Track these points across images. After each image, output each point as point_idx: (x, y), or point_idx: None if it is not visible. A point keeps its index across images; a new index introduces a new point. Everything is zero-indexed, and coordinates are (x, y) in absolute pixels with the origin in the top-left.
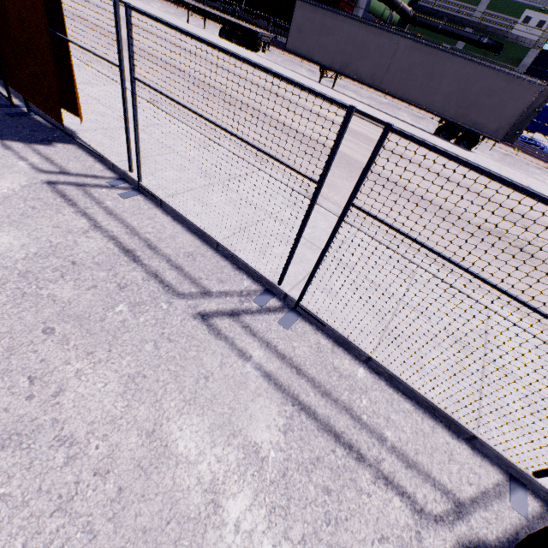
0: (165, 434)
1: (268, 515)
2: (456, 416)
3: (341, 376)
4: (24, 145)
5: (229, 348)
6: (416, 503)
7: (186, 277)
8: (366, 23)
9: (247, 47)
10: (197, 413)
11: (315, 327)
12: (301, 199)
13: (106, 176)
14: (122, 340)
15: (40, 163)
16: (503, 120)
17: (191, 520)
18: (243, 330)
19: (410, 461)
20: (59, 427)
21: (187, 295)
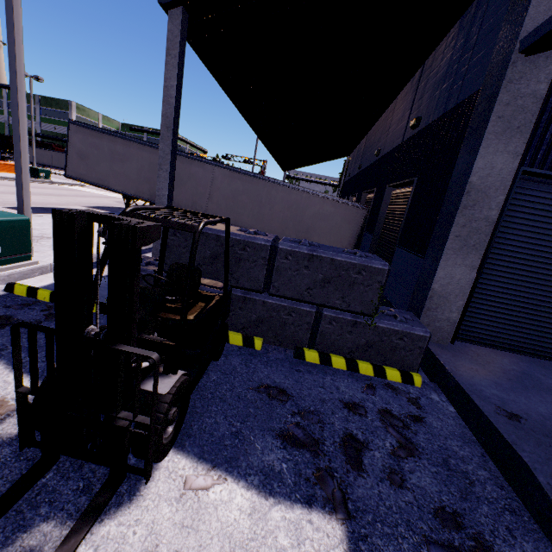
0: None
1: None
2: None
3: None
4: None
5: None
6: None
7: None
8: (40, 149)
9: None
10: None
11: None
12: None
13: None
14: None
15: None
16: None
17: None
18: None
19: None
20: None
21: None
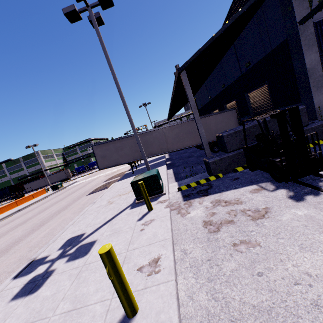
0: None
1: None
2: None
3: None
4: None
5: None
6: None
7: None
8: (37, 180)
9: None
10: None
11: None
12: None
13: None
14: None
15: None
16: (65, 176)
17: None
18: None
19: None
20: None
21: None
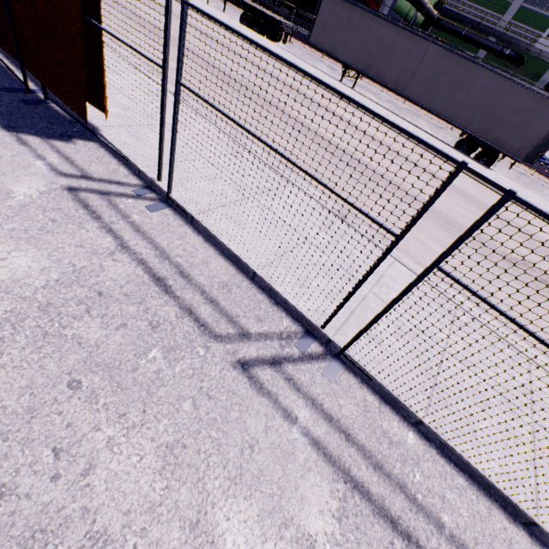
0: (211, 525)
1: None
2: (515, 498)
3: (391, 442)
4: (41, 141)
5: (273, 408)
6: None
7: (222, 314)
8: (395, 24)
9: (268, 36)
10: (244, 495)
11: (360, 379)
12: (336, 221)
13: (131, 183)
14: (157, 397)
15: (59, 163)
16: (527, 140)
17: None
18: (286, 383)
19: None
20: (90, 519)
21: (224, 338)
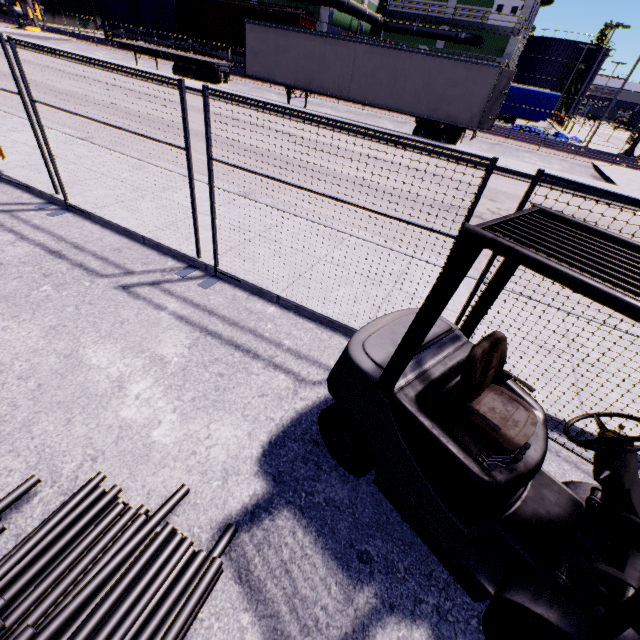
0: (81, 355)
1: (165, 390)
2: (348, 323)
3: (251, 313)
4: None
5: (147, 305)
6: (299, 377)
7: (110, 264)
8: (319, 35)
9: (205, 80)
10: (111, 342)
11: (234, 286)
12: (238, 199)
13: (34, 203)
14: (45, 307)
15: None
16: (474, 108)
17: (99, 396)
18: (162, 292)
19: (302, 356)
20: None
21: (110, 276)
